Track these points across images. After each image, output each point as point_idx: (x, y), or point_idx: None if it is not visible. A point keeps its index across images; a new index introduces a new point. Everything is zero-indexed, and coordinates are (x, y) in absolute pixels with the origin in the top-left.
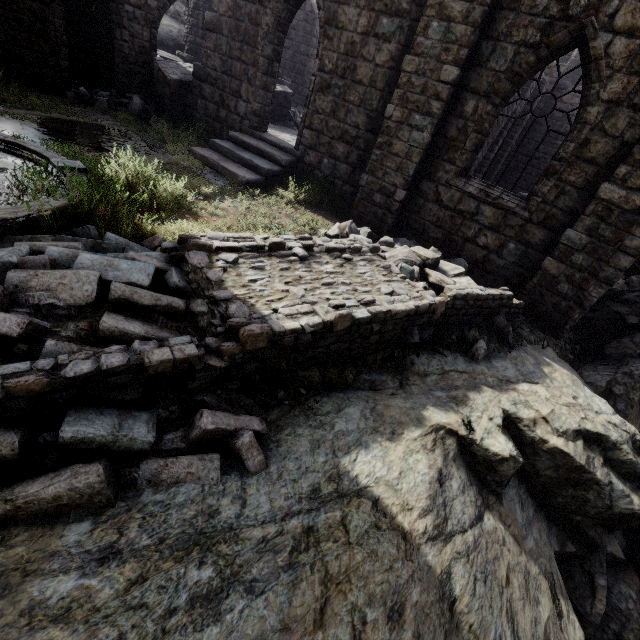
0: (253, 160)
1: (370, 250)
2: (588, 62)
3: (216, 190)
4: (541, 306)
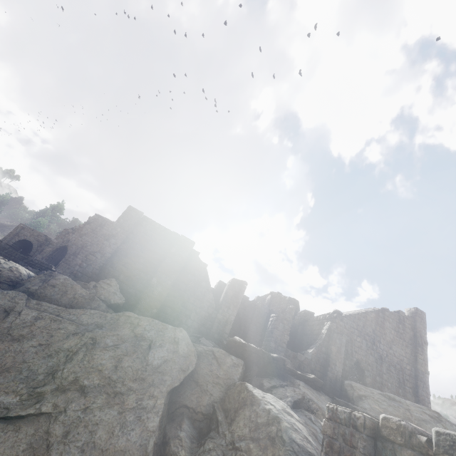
0: None
1: None
2: None
3: None
4: None
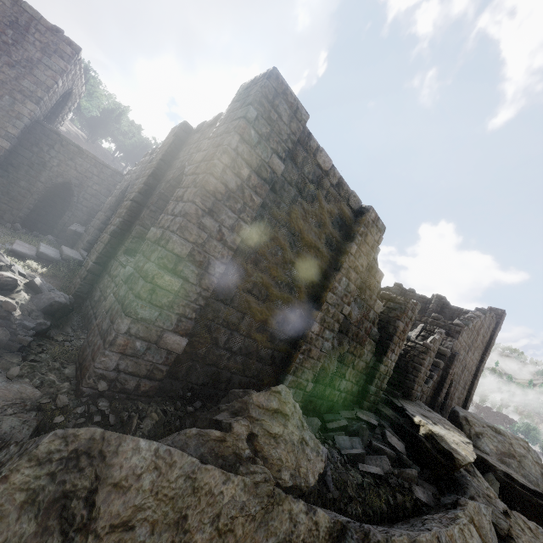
0: (41, 248)
1: None
2: None
3: None
4: (88, 349)
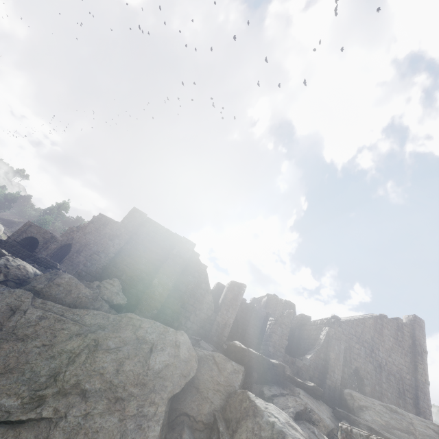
0: None
1: None
2: None
3: None
4: None
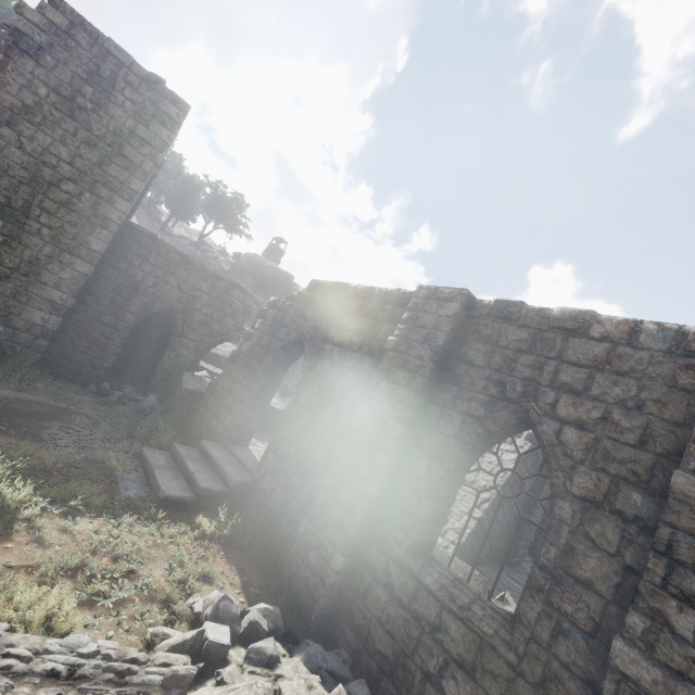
0: (195, 473)
1: (163, 681)
2: (544, 445)
3: (104, 502)
4: None
